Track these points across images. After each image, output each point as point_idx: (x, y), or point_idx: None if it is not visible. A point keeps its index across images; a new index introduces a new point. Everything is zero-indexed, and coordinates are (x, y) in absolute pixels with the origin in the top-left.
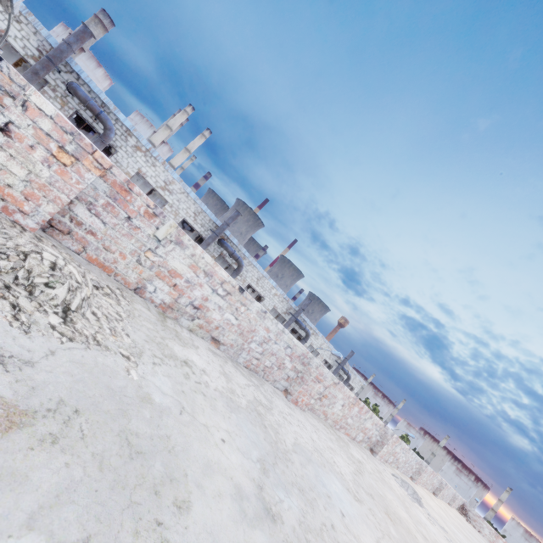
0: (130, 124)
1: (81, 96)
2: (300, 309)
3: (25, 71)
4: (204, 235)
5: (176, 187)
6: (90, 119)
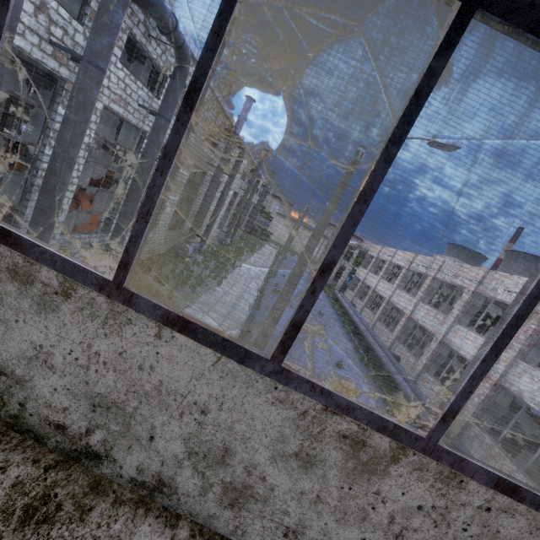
0: (182, 25)
1: (167, 20)
2: (261, 162)
3: (106, 4)
4: (218, 136)
5: (207, 95)
6: (143, 38)
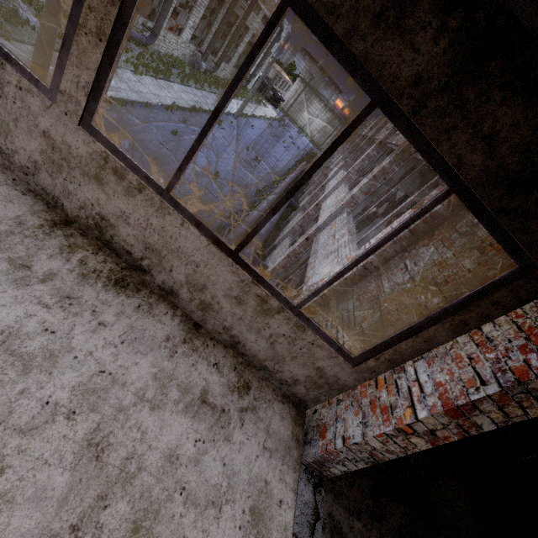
0: None
1: None
2: None
3: None
4: None
5: None
6: None
